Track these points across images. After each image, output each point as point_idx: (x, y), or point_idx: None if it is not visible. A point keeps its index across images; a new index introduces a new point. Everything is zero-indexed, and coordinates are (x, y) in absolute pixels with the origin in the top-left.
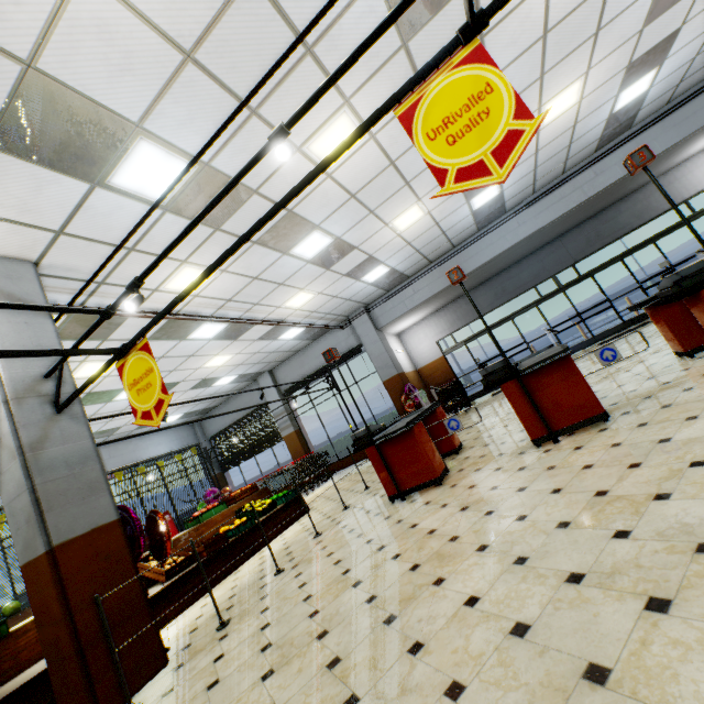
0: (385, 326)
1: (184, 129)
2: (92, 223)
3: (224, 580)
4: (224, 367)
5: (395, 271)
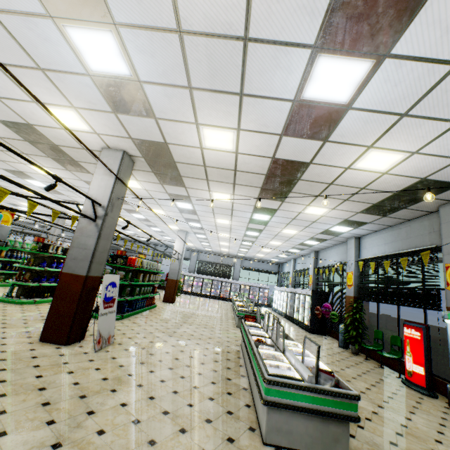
0: None
1: None
2: None
3: None
4: None
5: None
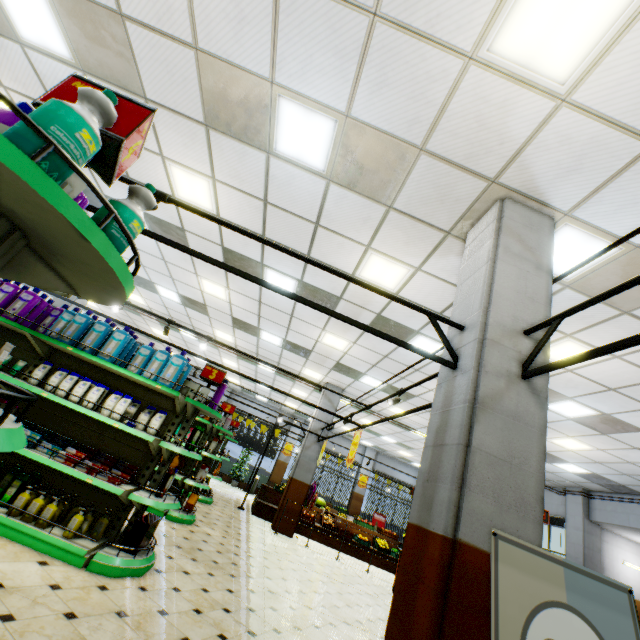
0: (600, 522)
1: (378, 376)
2: (357, 386)
3: (337, 550)
4: None
5: (604, 477)
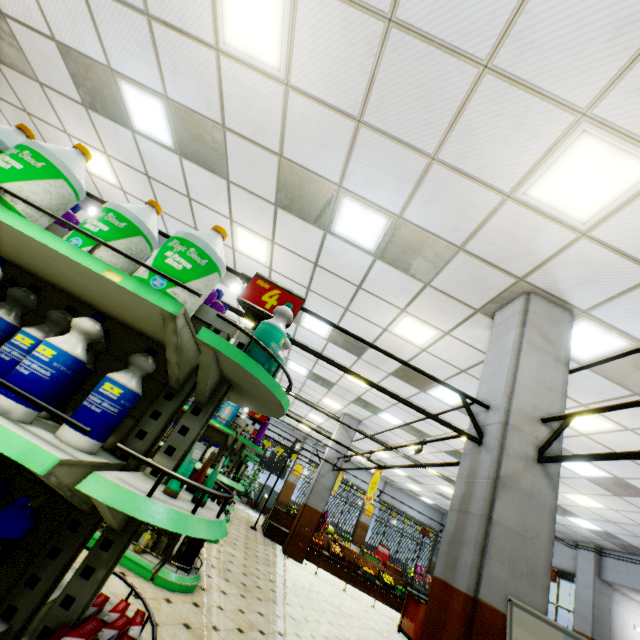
0: (611, 582)
1: (397, 414)
2: (374, 420)
3: (343, 581)
4: None
5: (617, 536)
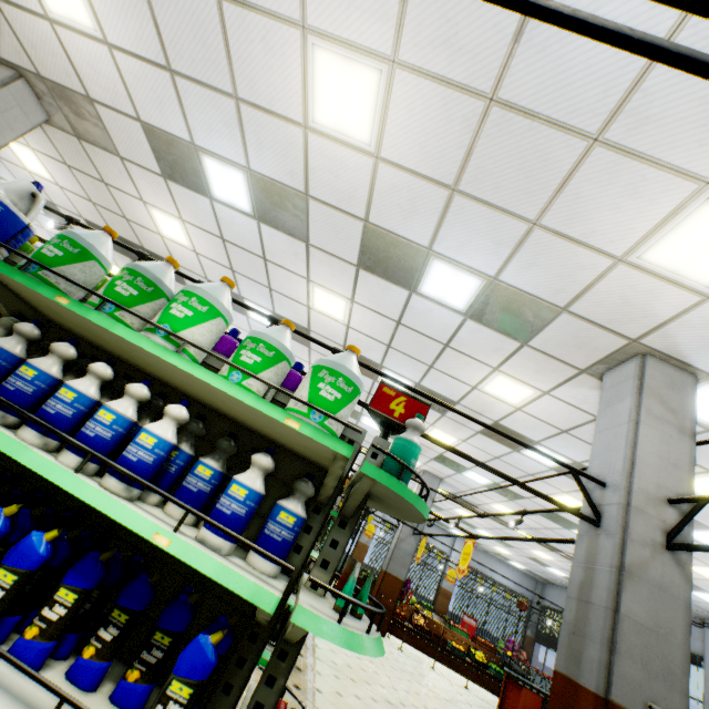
0: None
1: (485, 473)
2: (458, 478)
3: (430, 657)
4: (551, 562)
5: None
